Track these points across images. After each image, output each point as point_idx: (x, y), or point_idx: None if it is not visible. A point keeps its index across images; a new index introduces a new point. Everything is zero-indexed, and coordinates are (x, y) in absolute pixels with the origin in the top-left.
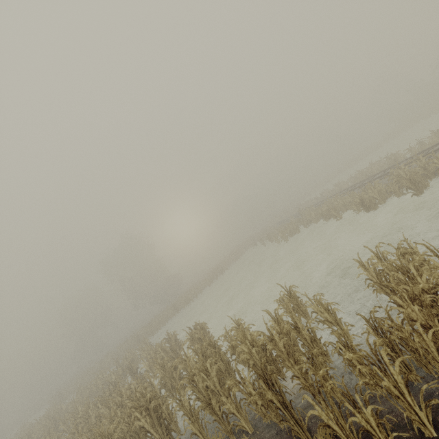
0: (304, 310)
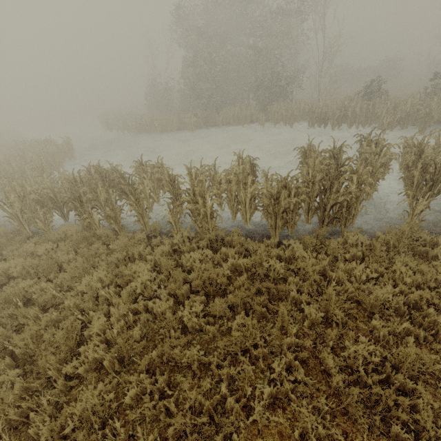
0: None
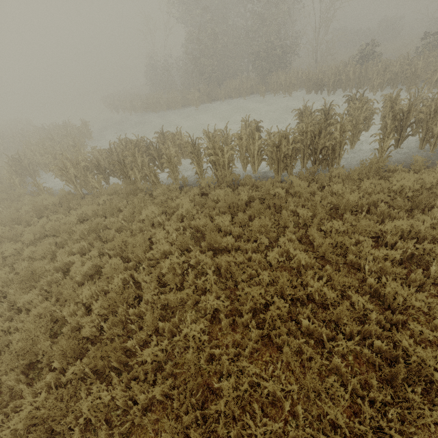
0: None
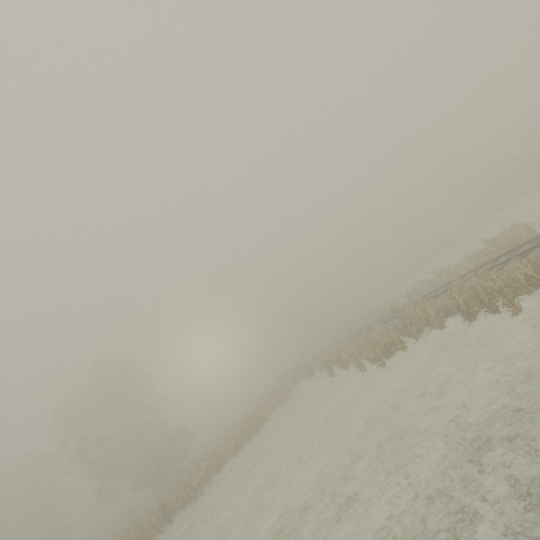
0: None
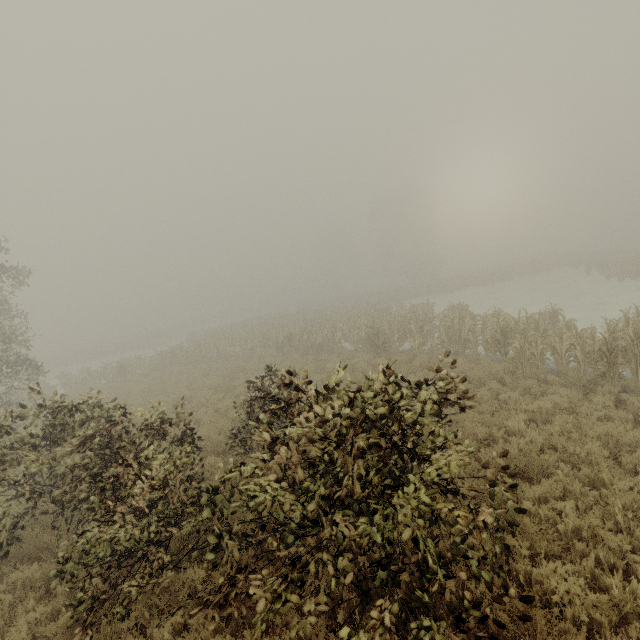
0: (554, 325)
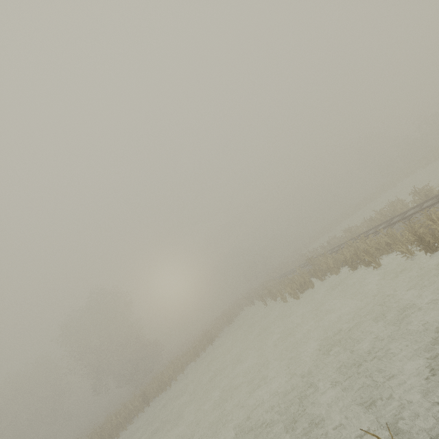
0: None
